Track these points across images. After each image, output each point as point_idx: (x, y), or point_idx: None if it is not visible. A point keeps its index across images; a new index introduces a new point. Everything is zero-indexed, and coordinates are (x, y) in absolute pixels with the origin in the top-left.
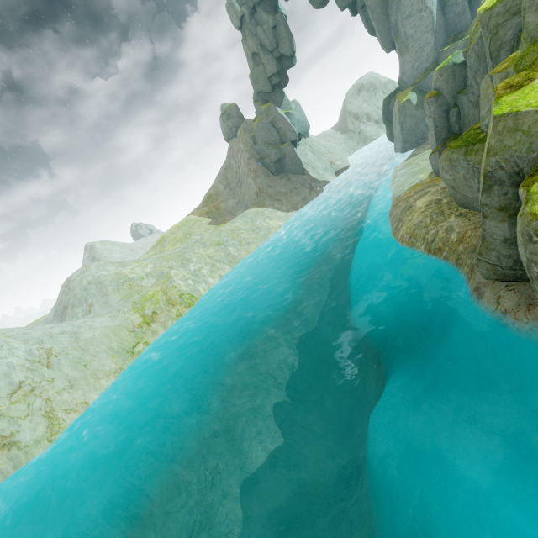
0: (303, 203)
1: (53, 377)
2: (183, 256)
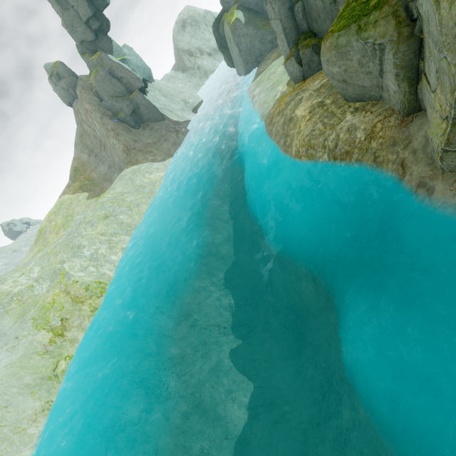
0: (175, 147)
1: None
2: (72, 244)
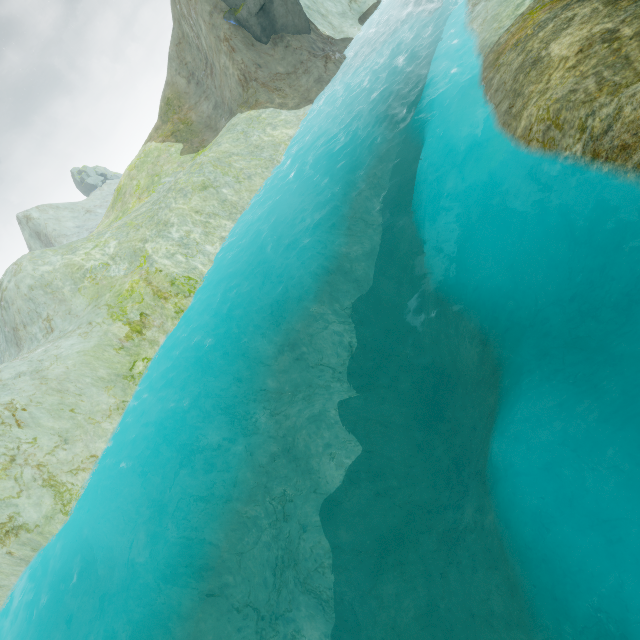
0: (319, 87)
1: (33, 436)
2: (157, 218)
